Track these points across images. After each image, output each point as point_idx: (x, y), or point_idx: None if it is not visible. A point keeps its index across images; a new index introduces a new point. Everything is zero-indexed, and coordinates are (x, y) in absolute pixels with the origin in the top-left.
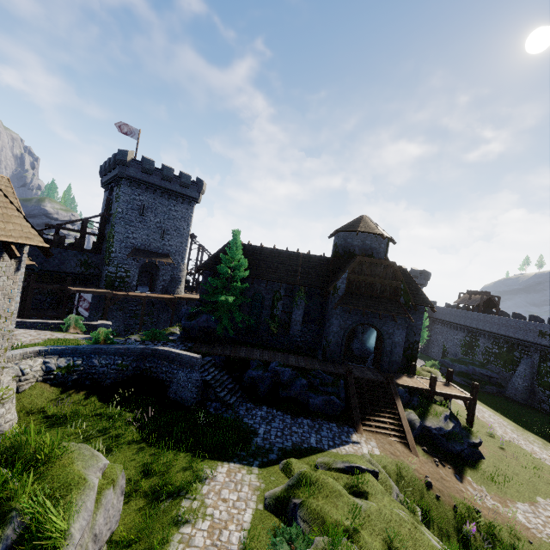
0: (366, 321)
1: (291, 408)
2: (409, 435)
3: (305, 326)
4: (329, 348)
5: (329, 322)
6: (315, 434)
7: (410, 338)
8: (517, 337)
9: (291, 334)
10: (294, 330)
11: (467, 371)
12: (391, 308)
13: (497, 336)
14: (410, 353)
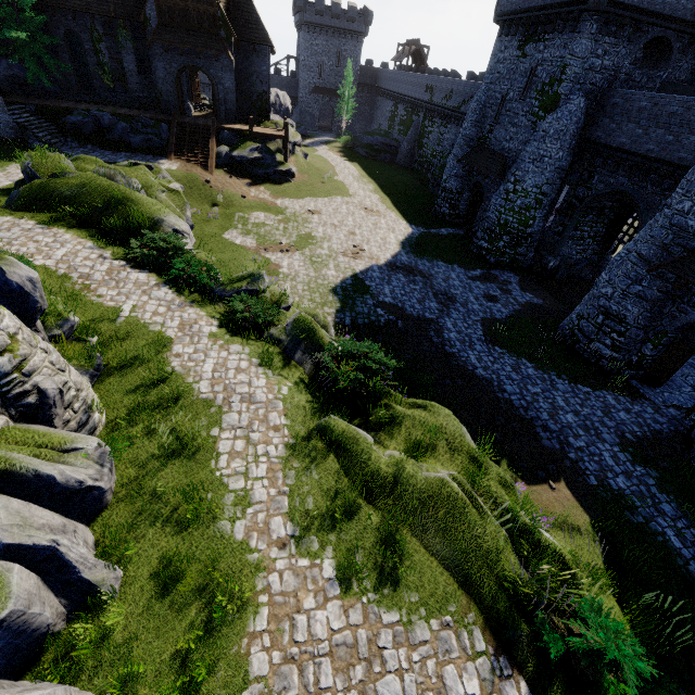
0: (190, 63)
1: (115, 147)
2: (212, 160)
3: (144, 79)
4: (163, 99)
5: (153, 66)
6: (127, 159)
7: (258, 88)
8: (416, 96)
9: (131, 89)
10: (132, 83)
11: (372, 143)
12: (211, 45)
13: (407, 99)
14: (260, 106)
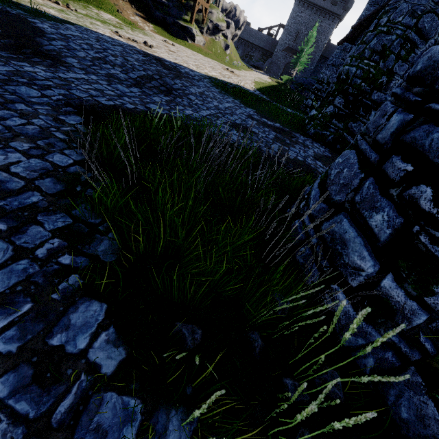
0: None
1: None
2: None
3: None
4: None
5: None
6: None
7: None
8: None
9: None
10: None
11: (304, 83)
12: None
13: None
14: None
